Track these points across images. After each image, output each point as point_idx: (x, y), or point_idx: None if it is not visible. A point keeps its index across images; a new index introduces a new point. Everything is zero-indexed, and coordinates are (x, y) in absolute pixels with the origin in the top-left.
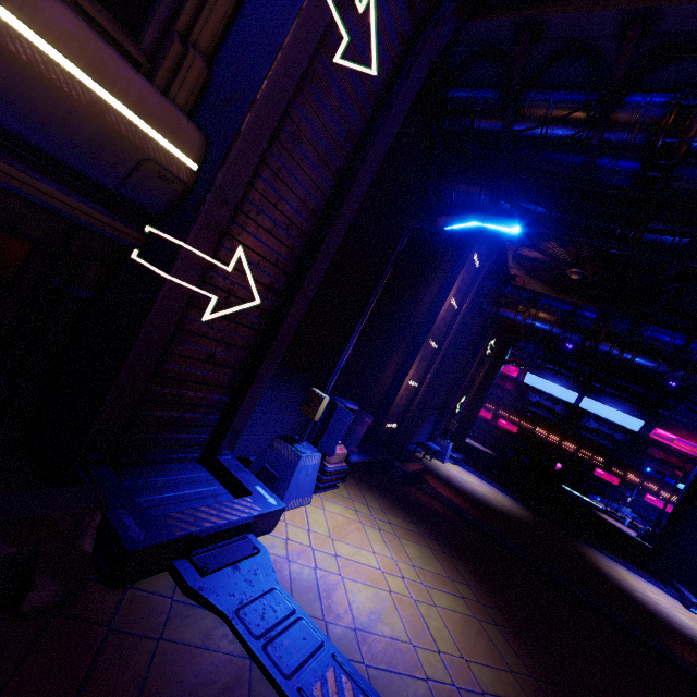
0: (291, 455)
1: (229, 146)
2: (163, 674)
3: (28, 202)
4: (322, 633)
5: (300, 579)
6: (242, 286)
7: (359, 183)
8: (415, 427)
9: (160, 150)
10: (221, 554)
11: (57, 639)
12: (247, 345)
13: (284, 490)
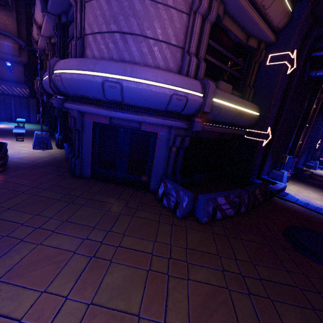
0: (280, 173)
1: (269, 108)
2: (292, 208)
3: (229, 133)
4: (315, 206)
5: (300, 199)
6: (265, 135)
7: (290, 94)
8: (299, 158)
9: (256, 115)
10: (283, 194)
11: (273, 203)
12: (265, 148)
13: (281, 182)
